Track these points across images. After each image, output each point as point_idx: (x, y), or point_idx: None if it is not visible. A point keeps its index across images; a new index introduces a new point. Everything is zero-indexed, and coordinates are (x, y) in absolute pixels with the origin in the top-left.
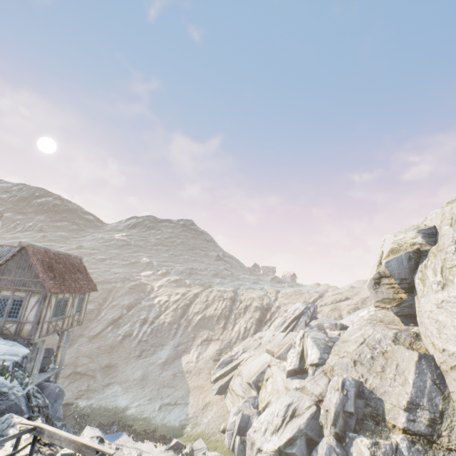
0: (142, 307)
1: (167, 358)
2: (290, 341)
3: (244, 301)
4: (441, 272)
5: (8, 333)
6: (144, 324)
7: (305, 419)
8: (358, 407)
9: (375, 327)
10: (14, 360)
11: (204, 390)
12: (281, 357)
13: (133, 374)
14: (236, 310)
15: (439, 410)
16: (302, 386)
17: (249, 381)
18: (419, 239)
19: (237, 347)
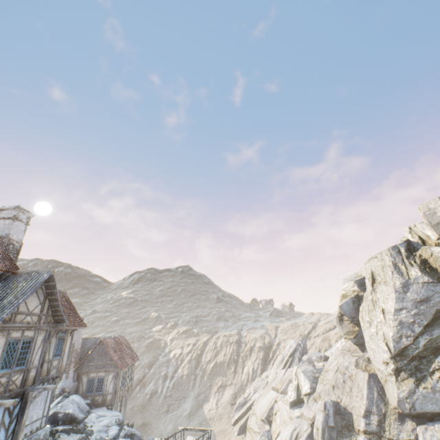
0: (160, 363)
1: (191, 408)
2: (289, 377)
3: (248, 342)
4: (368, 314)
5: (98, 403)
6: (165, 380)
7: (304, 438)
8: (337, 422)
9: (344, 356)
10: (121, 418)
11: (227, 432)
12: (284, 392)
13: (166, 428)
14: (243, 352)
15: (382, 413)
16: (301, 413)
17: (262, 417)
18: (356, 288)
19: (249, 388)
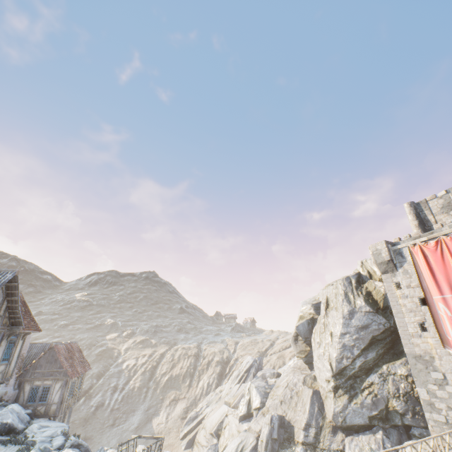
0: (111, 374)
1: (139, 422)
2: (242, 391)
3: (206, 356)
4: (319, 335)
5: (39, 413)
6: (115, 392)
7: (248, 450)
8: (280, 434)
9: (295, 373)
10: (67, 428)
11: (175, 447)
12: (236, 406)
13: (109, 443)
14: (200, 366)
15: (320, 426)
16: (249, 427)
17: (211, 431)
18: (312, 311)
19: (201, 403)
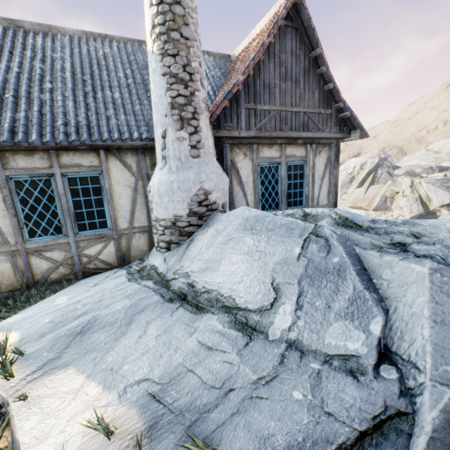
0: None
1: None
2: (380, 193)
3: None
4: None
5: None
6: None
7: None
8: None
9: None
10: None
11: None
12: (380, 209)
13: None
14: None
15: None
16: None
17: None
18: None
19: None
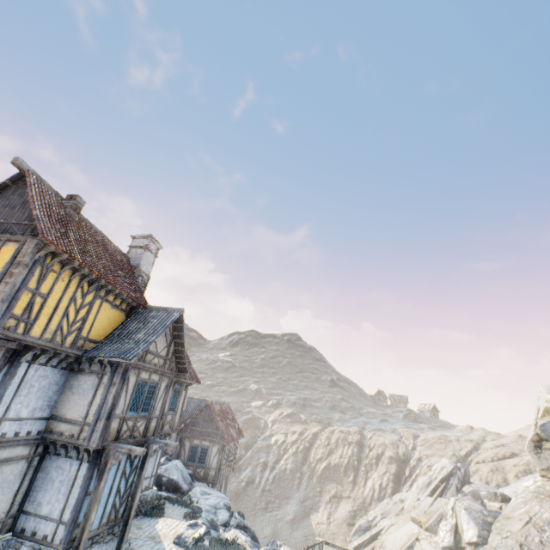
0: (259, 447)
1: (294, 514)
2: (439, 510)
3: (373, 447)
4: None
5: (199, 476)
6: (264, 469)
7: None
8: None
9: (542, 503)
10: (229, 502)
11: None
12: (431, 529)
13: (263, 530)
14: (366, 459)
15: None
16: None
17: None
18: None
19: (373, 510)
